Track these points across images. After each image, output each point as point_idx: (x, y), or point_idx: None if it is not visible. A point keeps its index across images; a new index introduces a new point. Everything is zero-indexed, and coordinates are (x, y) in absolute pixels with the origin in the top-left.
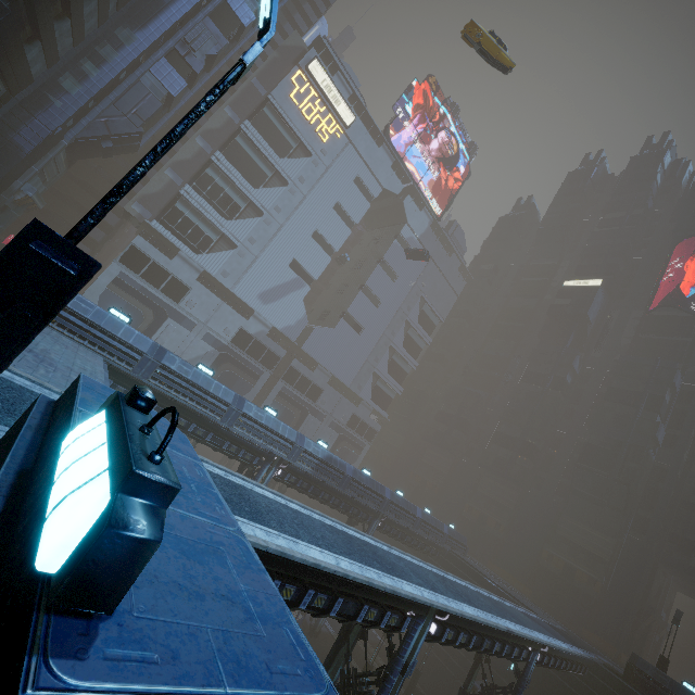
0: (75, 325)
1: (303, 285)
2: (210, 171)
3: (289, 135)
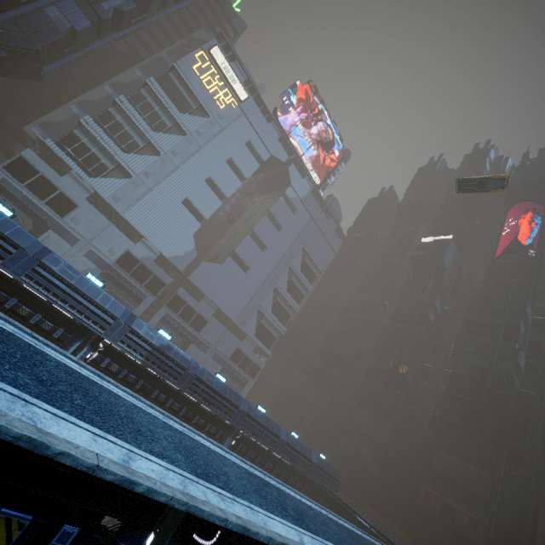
0: None
1: (194, 221)
2: (112, 110)
3: (190, 98)
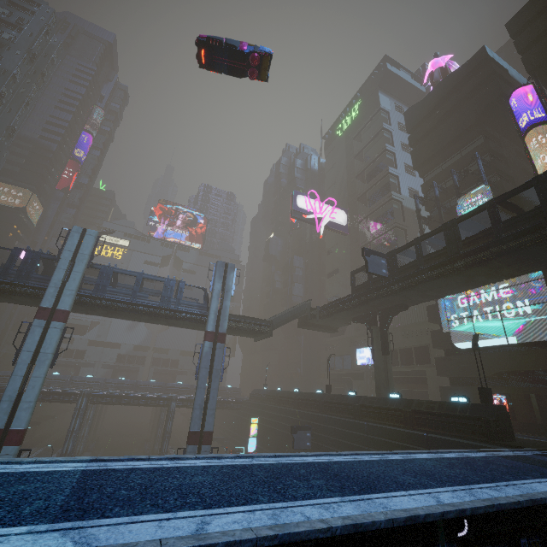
0: (5, 379)
1: None
2: None
3: None
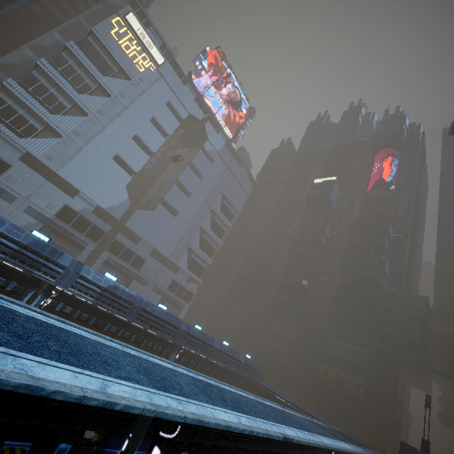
0: None
1: (125, 174)
2: (35, 72)
3: (111, 61)
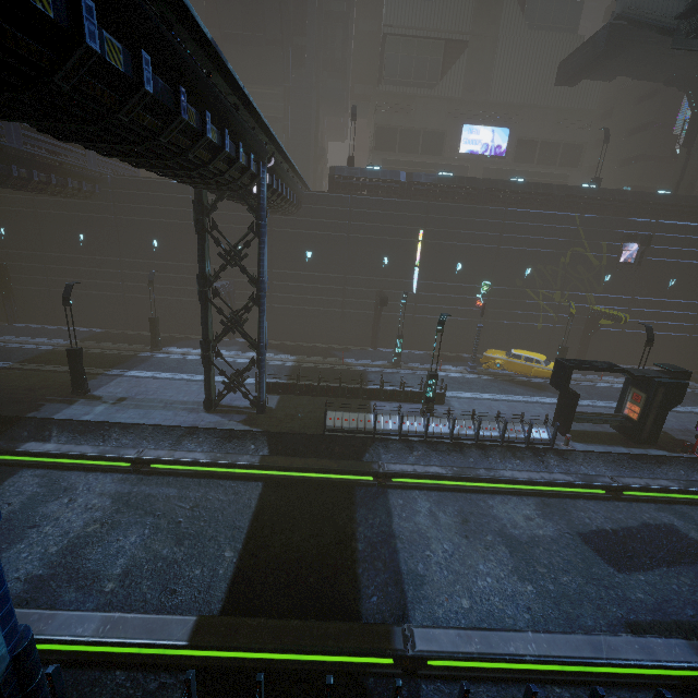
0: None
1: None
2: None
3: None
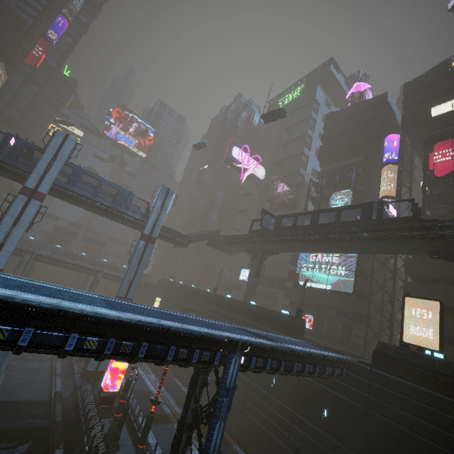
0: None
1: None
2: None
3: None
